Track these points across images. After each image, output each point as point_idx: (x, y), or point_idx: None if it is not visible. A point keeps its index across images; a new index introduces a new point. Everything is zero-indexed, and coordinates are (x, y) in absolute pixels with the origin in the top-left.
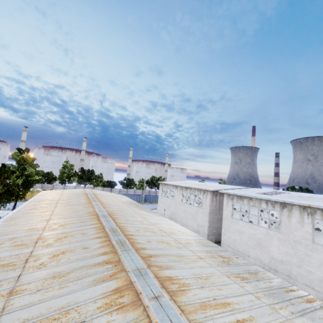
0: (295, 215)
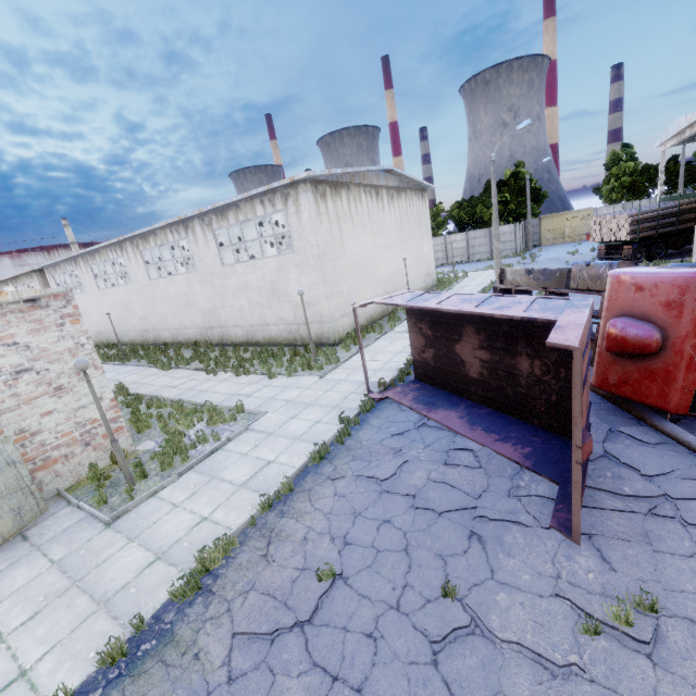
0: (84, 268)
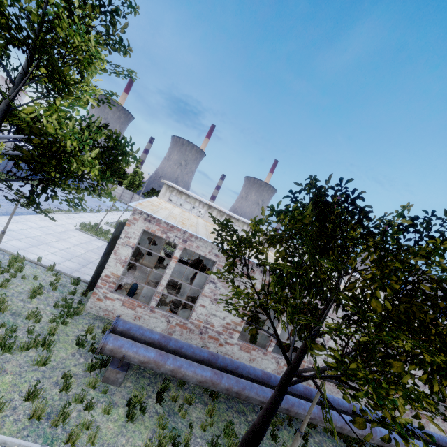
0: None
